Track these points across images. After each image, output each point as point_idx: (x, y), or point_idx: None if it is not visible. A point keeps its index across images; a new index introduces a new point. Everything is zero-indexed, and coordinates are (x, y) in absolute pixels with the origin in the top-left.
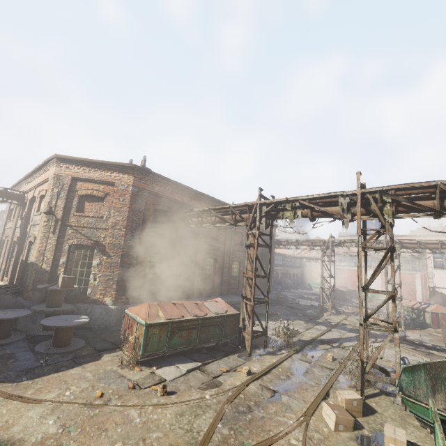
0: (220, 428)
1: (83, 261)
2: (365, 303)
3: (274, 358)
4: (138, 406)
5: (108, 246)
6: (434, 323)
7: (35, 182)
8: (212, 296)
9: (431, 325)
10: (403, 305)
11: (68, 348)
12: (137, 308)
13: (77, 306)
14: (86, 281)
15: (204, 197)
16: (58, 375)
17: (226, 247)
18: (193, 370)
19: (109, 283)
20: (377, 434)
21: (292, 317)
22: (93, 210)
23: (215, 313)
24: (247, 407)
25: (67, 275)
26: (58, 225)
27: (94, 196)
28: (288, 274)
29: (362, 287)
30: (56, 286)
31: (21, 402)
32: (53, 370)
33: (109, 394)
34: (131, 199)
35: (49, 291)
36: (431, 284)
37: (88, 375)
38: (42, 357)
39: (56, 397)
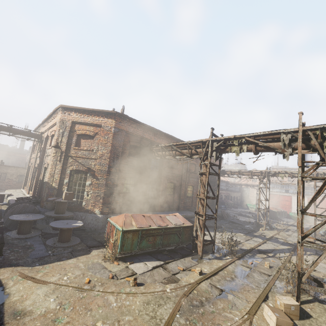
0: (178, 318)
1: (79, 182)
2: (301, 224)
3: (220, 262)
4: (115, 293)
5: (97, 171)
6: None
7: (48, 126)
8: (172, 211)
9: None
10: None
11: (68, 244)
12: (116, 217)
13: (76, 214)
14: (81, 196)
15: (167, 136)
16: (60, 263)
17: (183, 174)
18: (157, 267)
19: (98, 199)
20: None
21: (233, 230)
22: (86, 145)
23: (174, 224)
24: (199, 301)
25: (69, 191)
26: (63, 156)
27: (87, 135)
28: (229, 196)
29: (300, 210)
30: (61, 199)
31: (33, 282)
32: (57, 259)
33: (94, 281)
34: (113, 137)
35: (56, 202)
36: None
37: (80, 265)
38: (50, 249)
39: (57, 280)
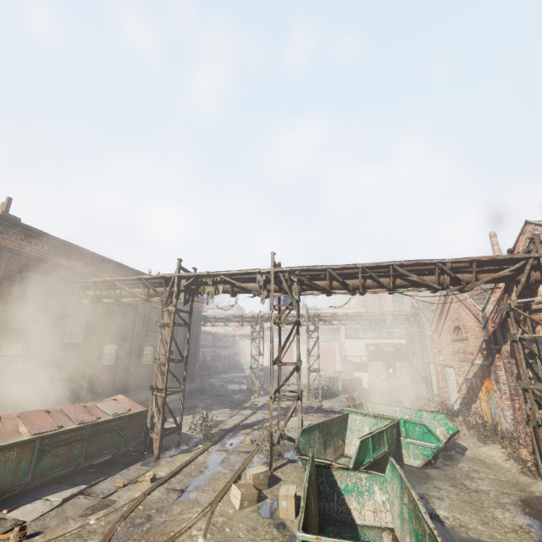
0: None
1: None
2: (278, 376)
3: (188, 456)
4: None
5: None
6: (344, 389)
7: None
8: (112, 395)
9: (342, 392)
10: (323, 376)
11: None
12: None
13: None
14: None
15: (107, 262)
16: None
17: (136, 327)
18: (73, 497)
19: None
20: (277, 499)
21: (217, 406)
22: None
23: (113, 414)
24: (146, 517)
25: None
26: None
27: None
28: (218, 356)
29: (273, 361)
30: None
31: None
32: None
33: None
34: None
35: None
36: (343, 353)
37: None
38: None
39: None
